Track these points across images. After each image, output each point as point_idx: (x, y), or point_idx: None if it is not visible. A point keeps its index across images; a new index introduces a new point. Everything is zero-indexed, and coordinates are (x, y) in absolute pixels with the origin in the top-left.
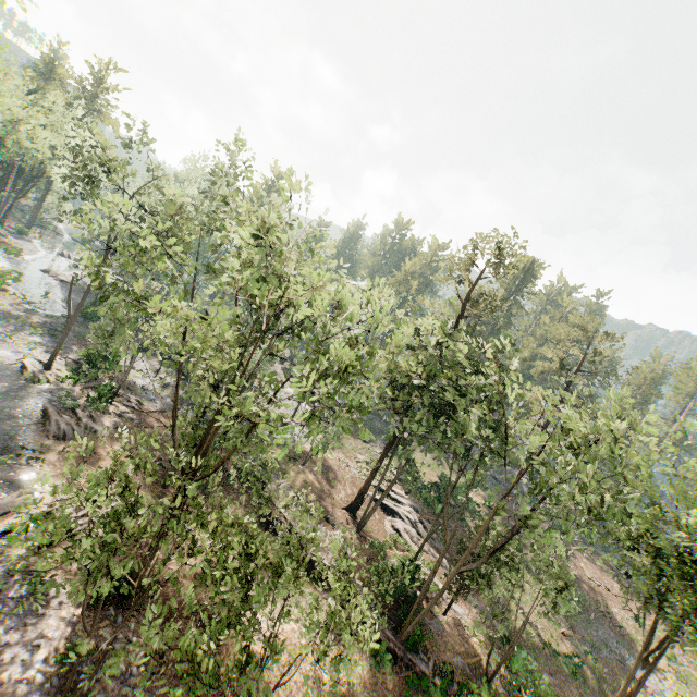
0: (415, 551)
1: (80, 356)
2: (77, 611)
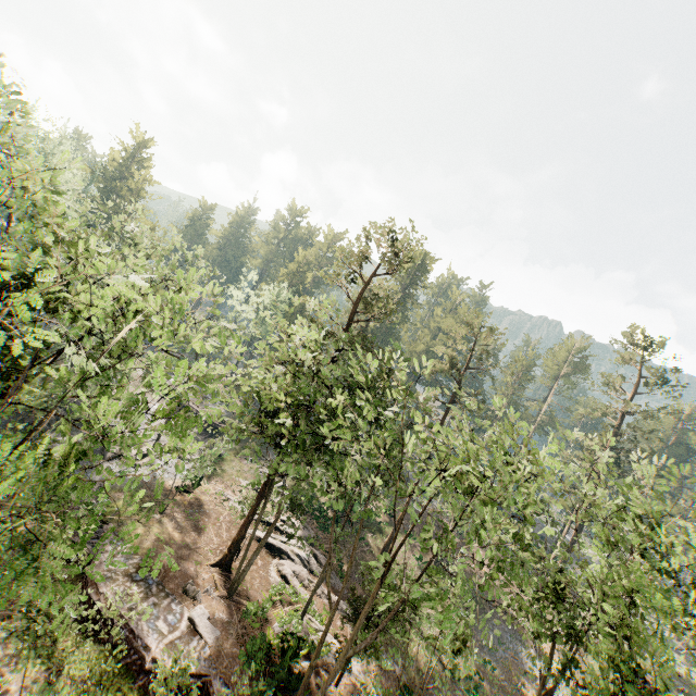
0: (305, 600)
1: None
2: None
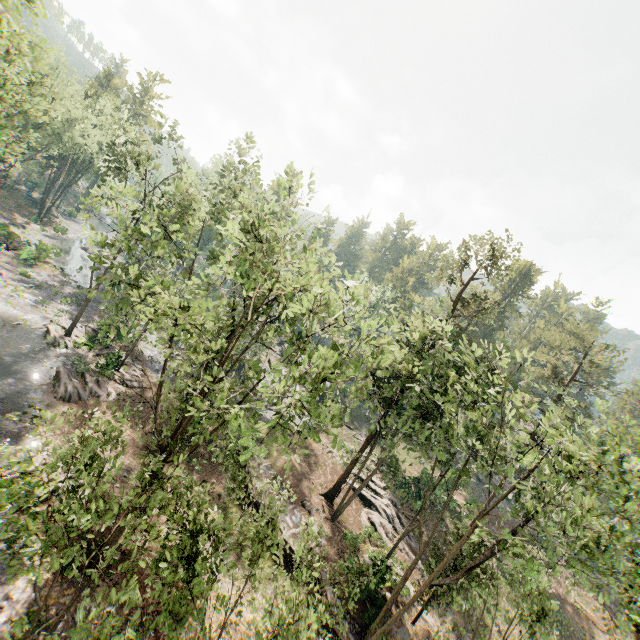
0: (389, 548)
1: (98, 325)
2: (47, 574)
